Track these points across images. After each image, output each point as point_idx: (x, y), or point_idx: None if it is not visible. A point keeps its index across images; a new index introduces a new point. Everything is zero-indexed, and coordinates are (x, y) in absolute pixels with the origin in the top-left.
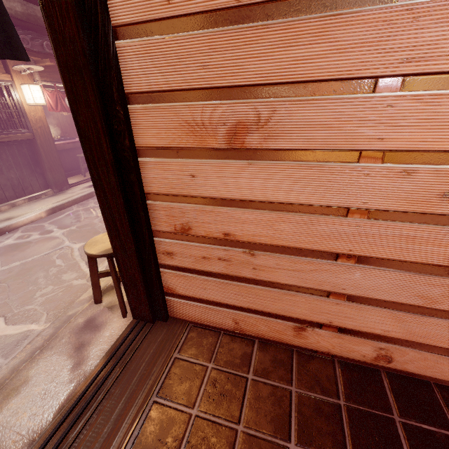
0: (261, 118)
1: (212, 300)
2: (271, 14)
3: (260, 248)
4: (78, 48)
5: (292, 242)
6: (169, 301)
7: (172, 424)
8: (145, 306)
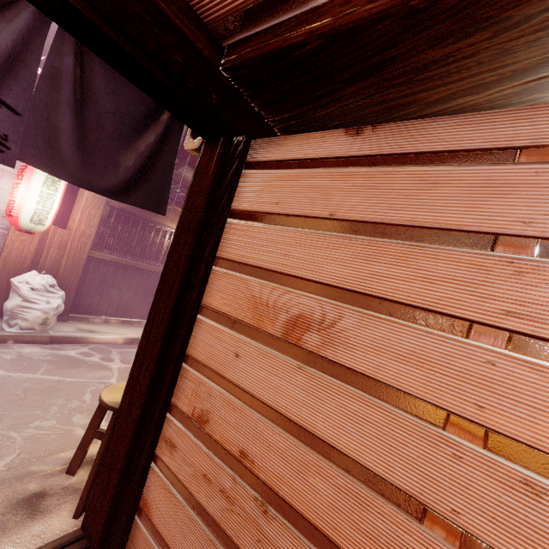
0: (325, 319)
1: None
2: (357, 230)
3: (279, 504)
4: (197, 215)
5: (326, 522)
6: (136, 526)
7: None
8: (103, 513)
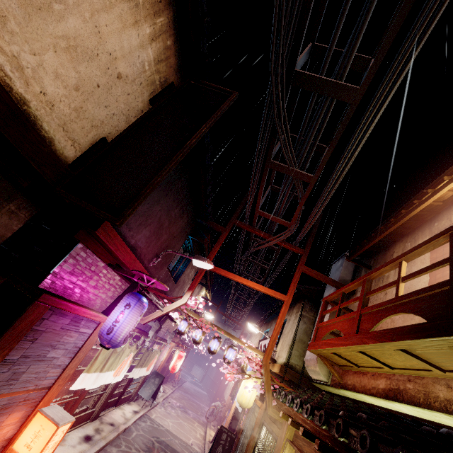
0: None
1: None
2: None
3: None
4: None
5: None
6: None
7: None
8: None
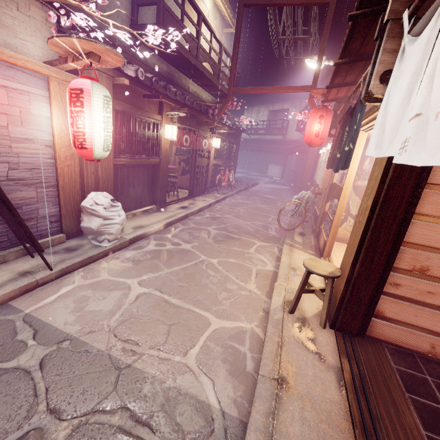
0: None
1: (418, 326)
2: None
3: None
4: None
5: None
6: (371, 321)
7: (438, 414)
8: (358, 321)
